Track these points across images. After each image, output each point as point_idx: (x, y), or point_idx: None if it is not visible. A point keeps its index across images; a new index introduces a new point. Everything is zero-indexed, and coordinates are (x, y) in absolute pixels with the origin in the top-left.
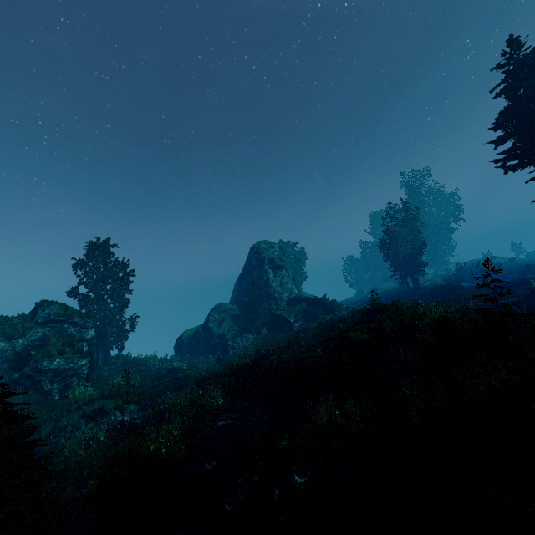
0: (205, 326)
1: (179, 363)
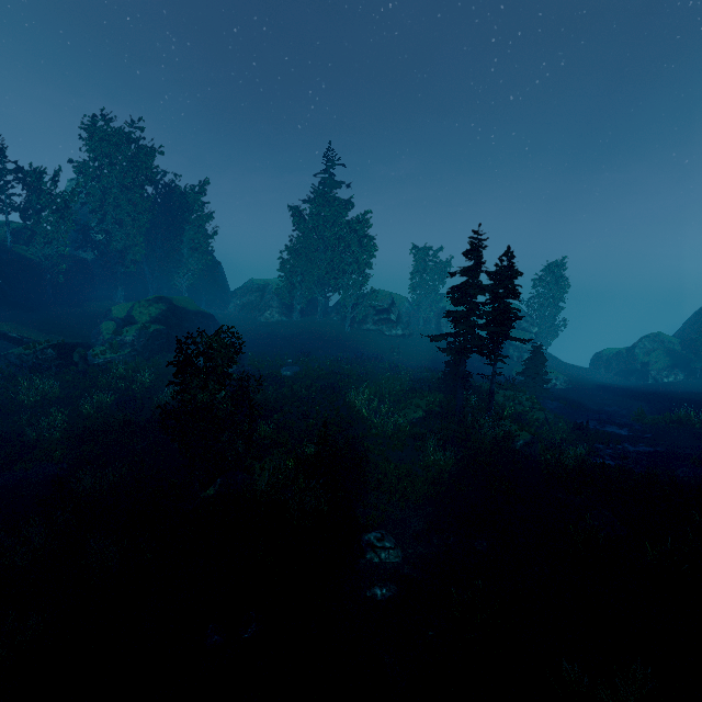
0: (629, 350)
1: (592, 372)
